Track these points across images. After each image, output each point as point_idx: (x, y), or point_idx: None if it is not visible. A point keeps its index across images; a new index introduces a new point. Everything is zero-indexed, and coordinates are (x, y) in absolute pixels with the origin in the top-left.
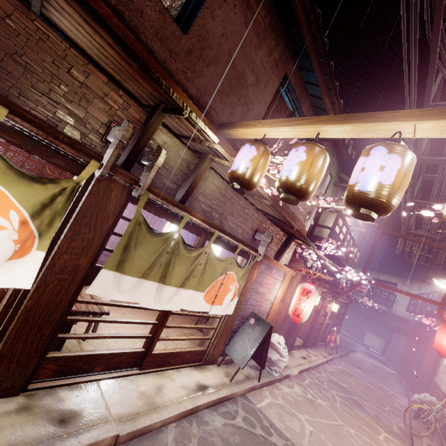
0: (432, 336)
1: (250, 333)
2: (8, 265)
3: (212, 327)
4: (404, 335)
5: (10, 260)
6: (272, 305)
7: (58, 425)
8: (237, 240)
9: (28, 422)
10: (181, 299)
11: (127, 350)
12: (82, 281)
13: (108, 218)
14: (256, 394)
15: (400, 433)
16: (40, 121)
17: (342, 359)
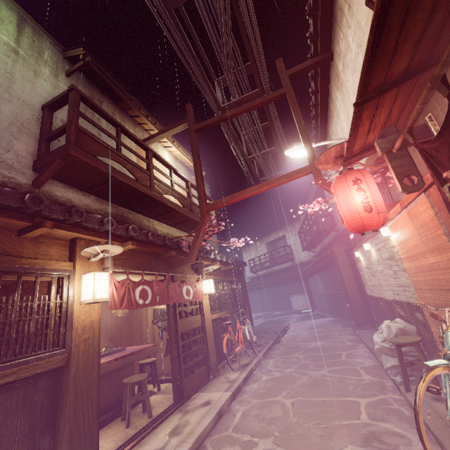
0: (334, 248)
1: None
2: None
3: None
4: (315, 273)
5: None
6: None
7: None
8: None
9: None
10: None
11: None
12: None
13: None
14: None
15: None
16: None
17: (270, 356)
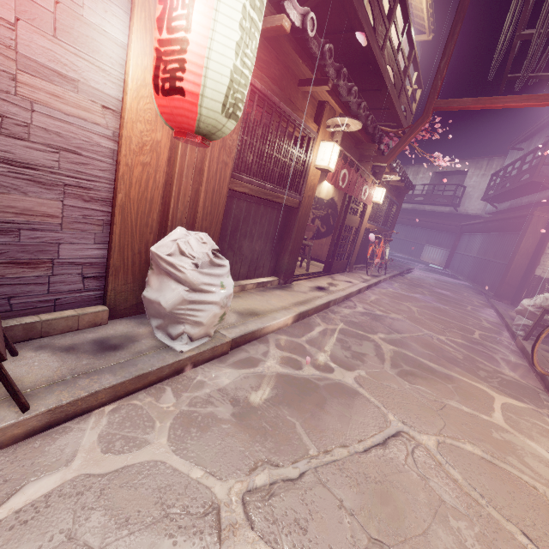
0: (536, 212)
1: None
2: None
3: None
4: (480, 232)
5: None
6: (122, 121)
7: None
8: None
9: None
10: None
11: None
12: None
13: None
14: None
15: (520, 380)
16: None
17: (395, 281)
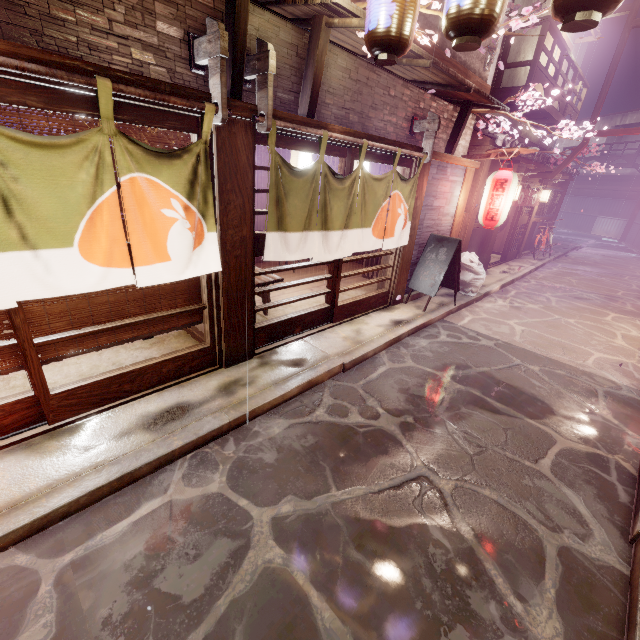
0: None
1: (434, 259)
2: (195, 254)
3: (389, 266)
4: None
5: (194, 249)
6: (454, 220)
7: (295, 367)
8: (392, 145)
9: (273, 370)
10: (349, 242)
11: (315, 309)
12: (253, 252)
13: (246, 174)
14: (454, 317)
15: (634, 311)
16: (136, 78)
17: (558, 262)
